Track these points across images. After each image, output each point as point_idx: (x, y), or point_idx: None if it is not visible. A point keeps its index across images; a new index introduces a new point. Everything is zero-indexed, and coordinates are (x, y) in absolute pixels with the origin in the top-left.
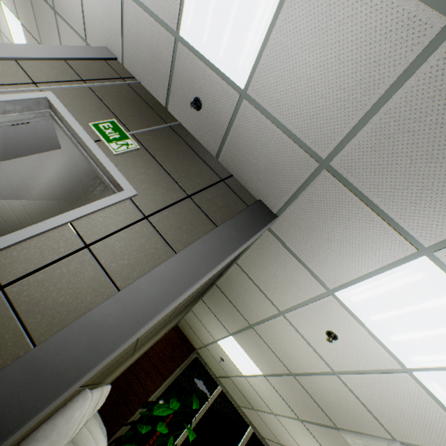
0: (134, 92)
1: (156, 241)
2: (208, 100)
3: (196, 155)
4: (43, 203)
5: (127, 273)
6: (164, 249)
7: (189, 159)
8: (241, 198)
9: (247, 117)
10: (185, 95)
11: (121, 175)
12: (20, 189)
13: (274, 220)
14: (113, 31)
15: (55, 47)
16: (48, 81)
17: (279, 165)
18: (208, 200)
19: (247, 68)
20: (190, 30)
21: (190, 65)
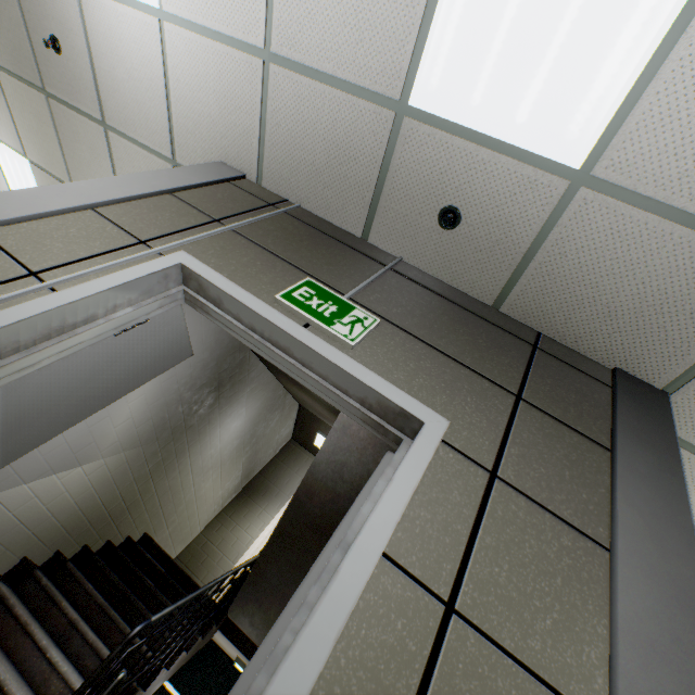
0: (302, 223)
1: (552, 530)
2: (477, 205)
3: (463, 309)
4: (120, 457)
5: (574, 657)
6: (580, 545)
7: (461, 321)
8: (587, 373)
9: (589, 219)
10: (414, 209)
11: (396, 390)
12: (83, 446)
13: (669, 402)
14: (240, 131)
15: (146, 174)
16: (163, 234)
17: (681, 295)
18: (549, 394)
19: (595, 128)
20: (437, 90)
21: (433, 152)
